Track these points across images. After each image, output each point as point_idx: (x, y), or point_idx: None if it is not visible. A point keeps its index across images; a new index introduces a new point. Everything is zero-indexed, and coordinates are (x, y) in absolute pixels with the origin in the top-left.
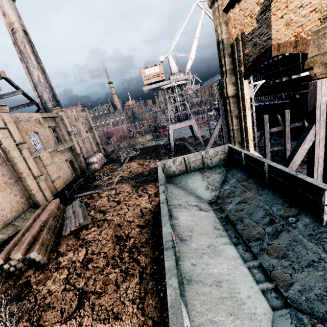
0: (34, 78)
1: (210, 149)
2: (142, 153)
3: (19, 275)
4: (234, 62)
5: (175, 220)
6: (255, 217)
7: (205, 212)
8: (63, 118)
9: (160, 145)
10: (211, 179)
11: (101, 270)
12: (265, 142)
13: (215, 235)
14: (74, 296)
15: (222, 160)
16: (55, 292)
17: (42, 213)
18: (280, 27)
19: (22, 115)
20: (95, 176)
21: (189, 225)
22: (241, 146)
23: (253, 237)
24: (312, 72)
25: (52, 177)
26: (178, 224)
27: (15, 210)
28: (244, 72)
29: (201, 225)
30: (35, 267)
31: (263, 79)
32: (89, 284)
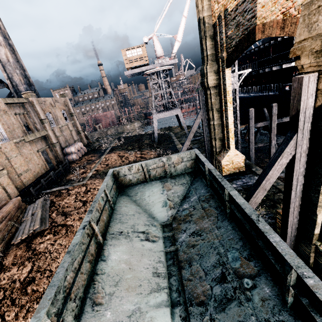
0: (2, 57)
1: (174, 155)
2: (125, 142)
3: None
4: (216, 46)
5: (102, 263)
6: (205, 263)
7: (151, 244)
8: (34, 104)
9: (145, 135)
10: (172, 192)
11: (39, 296)
12: (249, 138)
13: (150, 288)
14: None
15: (188, 167)
16: None
17: None
18: (267, 1)
19: None
20: (71, 168)
21: (118, 271)
22: (222, 143)
23: (197, 297)
24: (299, 63)
25: (18, 171)
26: (103, 270)
27: None
28: (227, 58)
29: (137, 268)
30: None
31: (254, 67)
32: (19, 316)
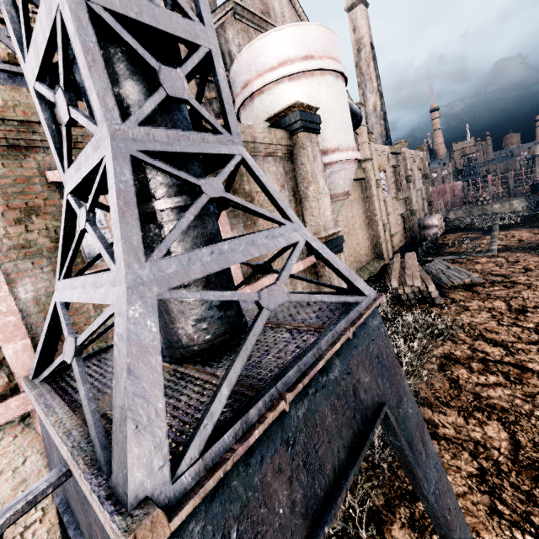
0: (368, 107)
1: None
2: (525, 221)
3: (411, 306)
4: None
5: None
6: None
7: None
8: (405, 157)
9: None
10: None
11: None
12: None
13: None
14: (525, 331)
15: None
16: (486, 323)
17: (405, 261)
18: None
19: (379, 147)
20: (438, 244)
21: None
22: None
23: None
24: None
25: (391, 231)
26: None
27: (366, 255)
28: None
29: None
30: (427, 304)
31: None
32: None
